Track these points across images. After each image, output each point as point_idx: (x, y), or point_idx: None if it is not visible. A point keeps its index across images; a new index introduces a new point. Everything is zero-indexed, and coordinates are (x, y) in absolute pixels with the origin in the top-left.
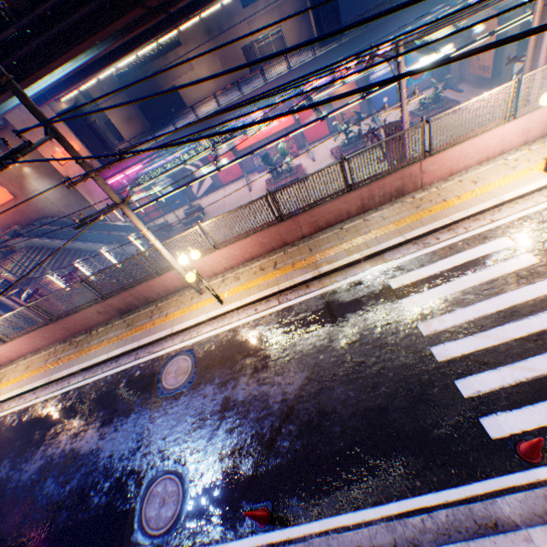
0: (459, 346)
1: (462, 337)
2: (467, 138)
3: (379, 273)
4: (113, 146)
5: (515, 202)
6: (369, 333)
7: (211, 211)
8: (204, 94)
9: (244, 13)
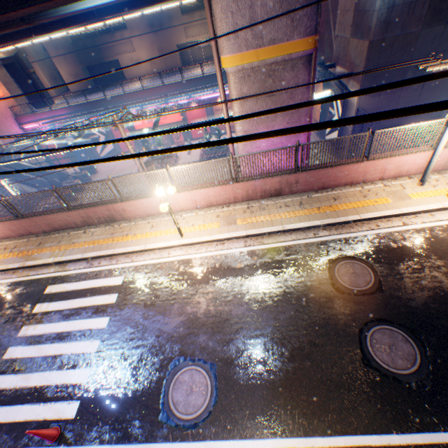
0: (22, 351)
1: (31, 344)
2: (148, 195)
3: (51, 278)
4: (48, 96)
5: (155, 252)
6: (0, 323)
7: (102, 171)
8: (142, 72)
9: (183, 19)
